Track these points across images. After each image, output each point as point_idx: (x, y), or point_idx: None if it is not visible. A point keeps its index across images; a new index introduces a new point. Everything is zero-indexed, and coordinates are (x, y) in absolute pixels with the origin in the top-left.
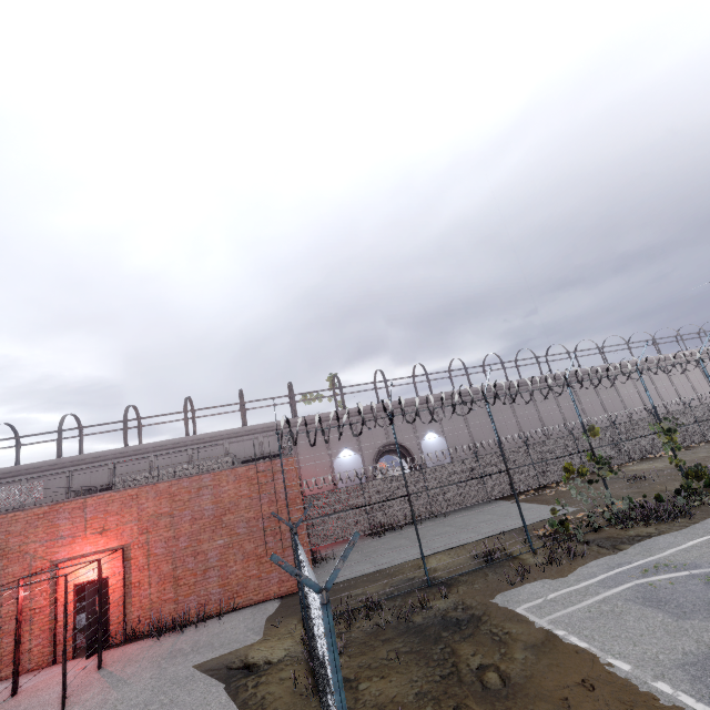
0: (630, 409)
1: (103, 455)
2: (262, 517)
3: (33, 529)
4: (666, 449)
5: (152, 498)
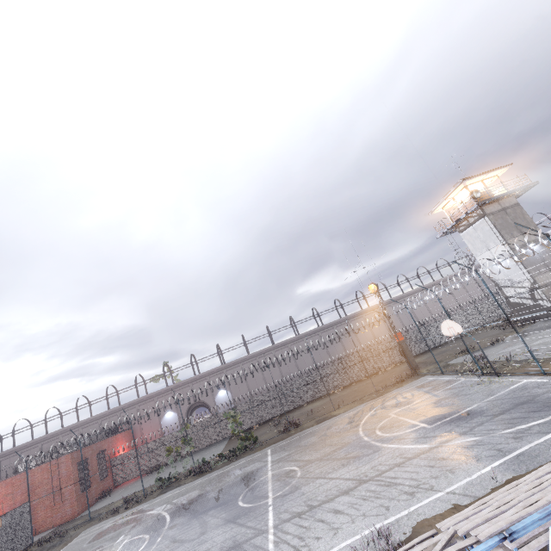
0: (322, 362)
1: (35, 441)
2: (52, 487)
3: None
4: (231, 426)
5: (4, 487)
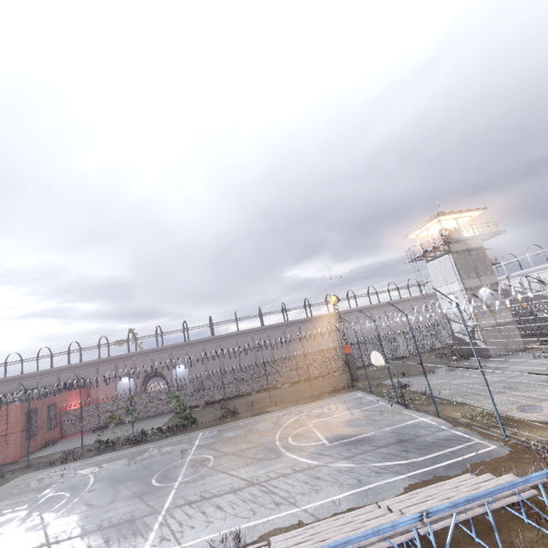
0: (277, 357)
1: None
2: None
3: None
4: (174, 405)
5: None
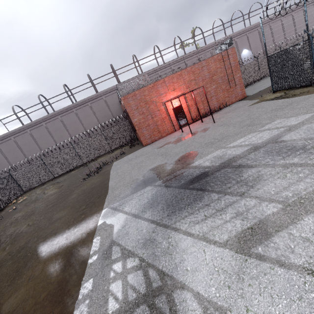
0: None
1: (113, 88)
2: (227, 74)
3: (151, 93)
4: None
5: (186, 74)
